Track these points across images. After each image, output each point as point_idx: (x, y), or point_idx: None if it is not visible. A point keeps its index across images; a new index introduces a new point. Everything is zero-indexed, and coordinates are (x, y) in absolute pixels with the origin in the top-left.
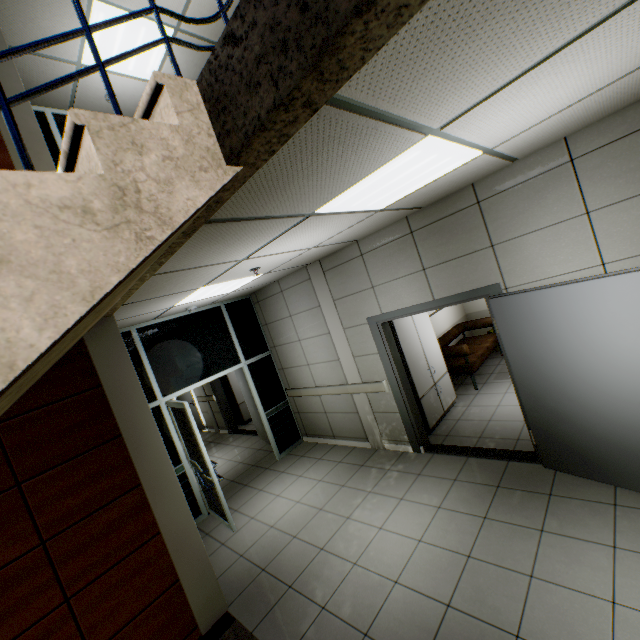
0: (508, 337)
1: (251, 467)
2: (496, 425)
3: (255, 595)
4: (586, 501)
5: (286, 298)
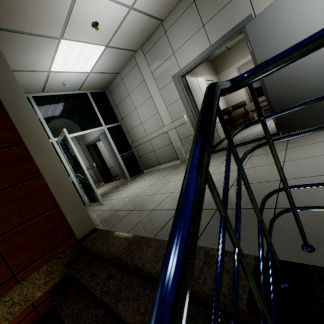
0: (258, 49)
1: (115, 187)
2: (250, 136)
3: (112, 219)
4: (311, 134)
5: (125, 83)
